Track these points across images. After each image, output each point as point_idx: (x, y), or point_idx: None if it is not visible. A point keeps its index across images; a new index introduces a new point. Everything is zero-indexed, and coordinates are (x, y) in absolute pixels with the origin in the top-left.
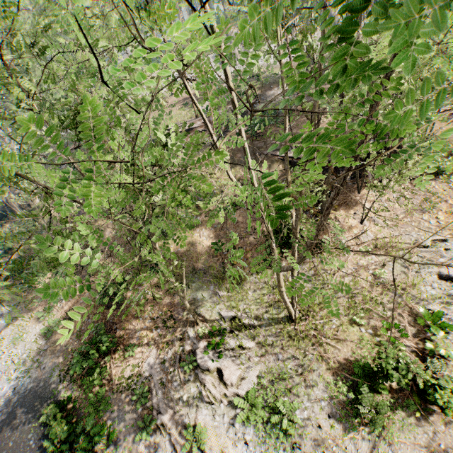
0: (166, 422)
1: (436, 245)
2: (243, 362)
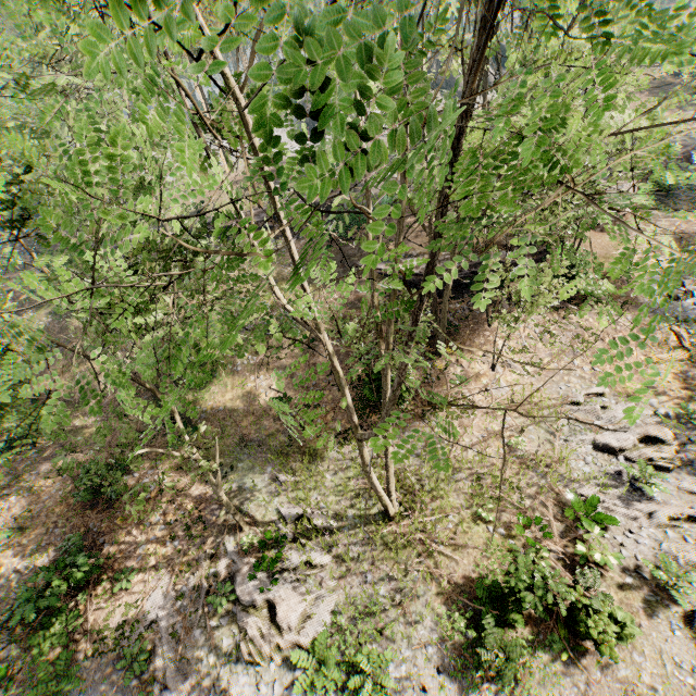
0: None
1: (591, 401)
2: (310, 590)
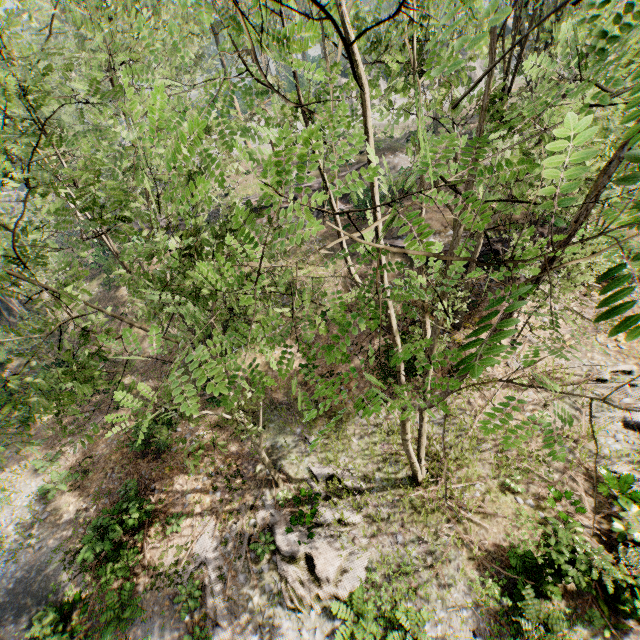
0: (227, 639)
1: (617, 378)
2: (344, 546)
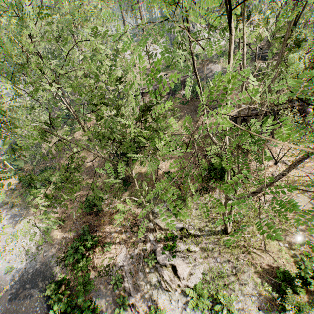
0: (136, 302)
1: None
2: (190, 262)
